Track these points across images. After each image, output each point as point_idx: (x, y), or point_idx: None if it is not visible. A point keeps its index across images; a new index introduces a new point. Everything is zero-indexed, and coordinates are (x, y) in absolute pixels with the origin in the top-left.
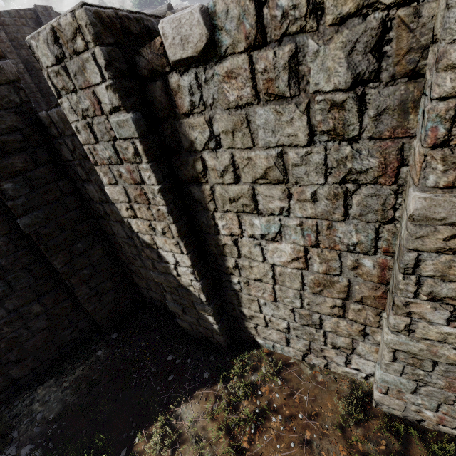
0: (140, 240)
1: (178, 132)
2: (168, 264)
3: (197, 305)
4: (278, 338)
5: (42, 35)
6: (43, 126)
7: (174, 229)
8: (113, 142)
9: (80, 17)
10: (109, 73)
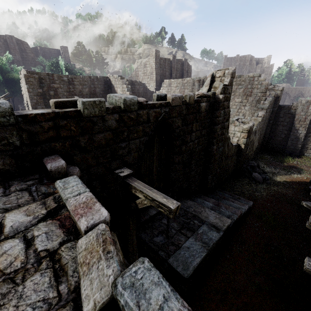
0: (294, 128)
1: None
2: (298, 133)
3: (299, 142)
4: None
5: (305, 100)
6: (279, 107)
7: (307, 126)
8: (306, 113)
9: None
10: None
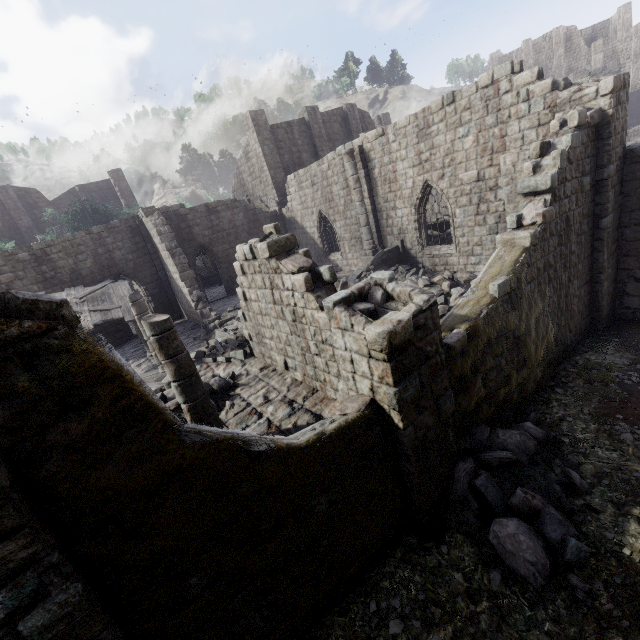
0: None
1: None
2: None
3: None
4: None
5: None
6: (630, 156)
7: None
8: None
9: None
10: None
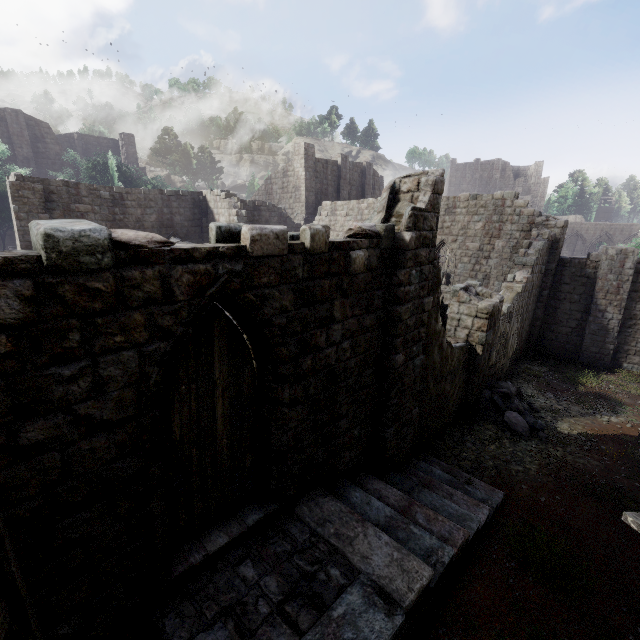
0: (596, 308)
1: (639, 277)
2: (605, 319)
3: (609, 339)
4: (638, 361)
5: (616, 249)
6: (561, 262)
7: (624, 304)
8: (619, 275)
9: (637, 251)
10: (635, 261)
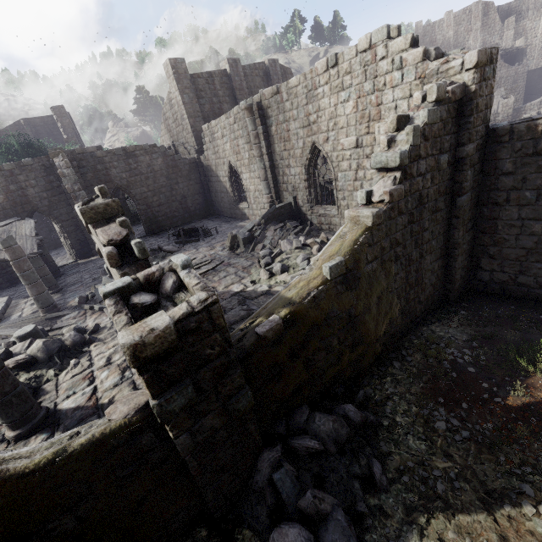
0: None
1: None
2: None
3: None
4: None
5: None
6: (493, 136)
7: None
8: None
9: None
10: None
